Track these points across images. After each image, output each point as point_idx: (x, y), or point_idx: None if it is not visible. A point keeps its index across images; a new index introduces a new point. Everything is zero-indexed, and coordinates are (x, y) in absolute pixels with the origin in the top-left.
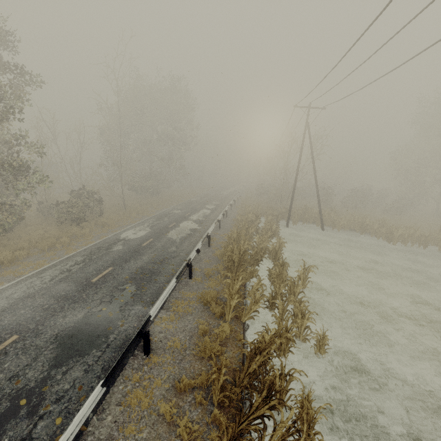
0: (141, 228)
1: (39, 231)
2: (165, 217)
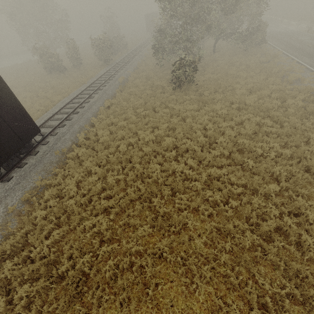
0: None
1: None
2: None
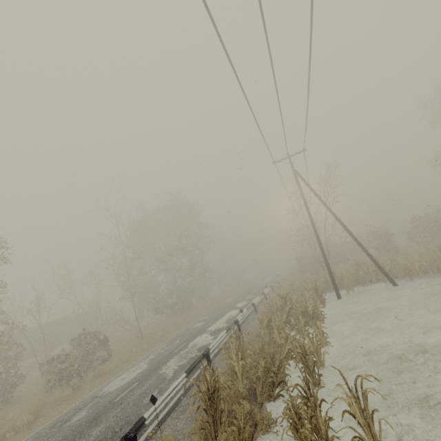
0: (138, 366)
1: (15, 411)
2: (179, 338)
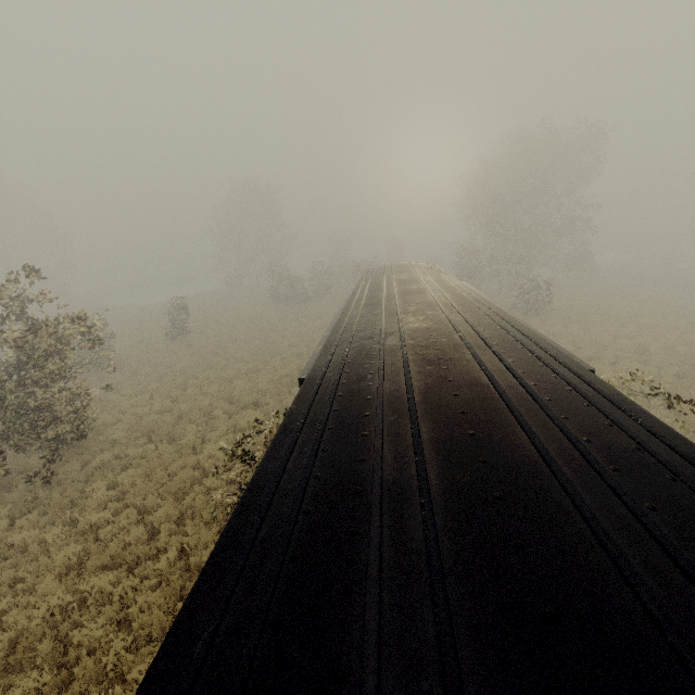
0: None
1: None
2: None
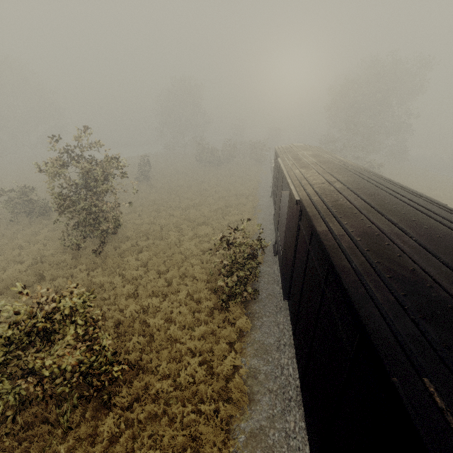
0: None
1: None
2: None
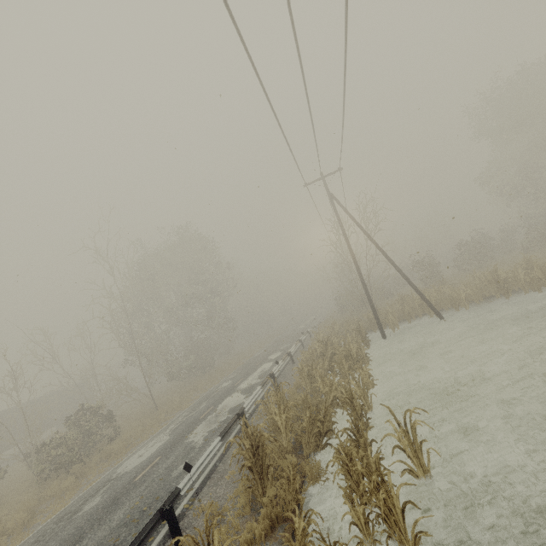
0: (158, 439)
1: (1, 513)
2: (203, 402)
